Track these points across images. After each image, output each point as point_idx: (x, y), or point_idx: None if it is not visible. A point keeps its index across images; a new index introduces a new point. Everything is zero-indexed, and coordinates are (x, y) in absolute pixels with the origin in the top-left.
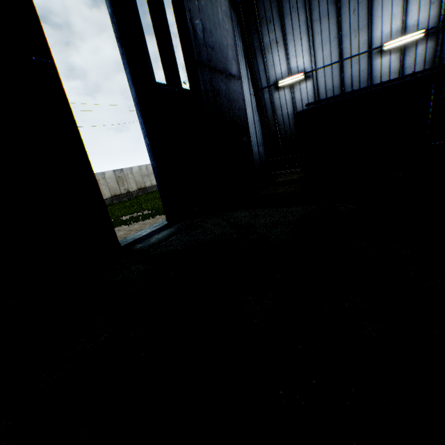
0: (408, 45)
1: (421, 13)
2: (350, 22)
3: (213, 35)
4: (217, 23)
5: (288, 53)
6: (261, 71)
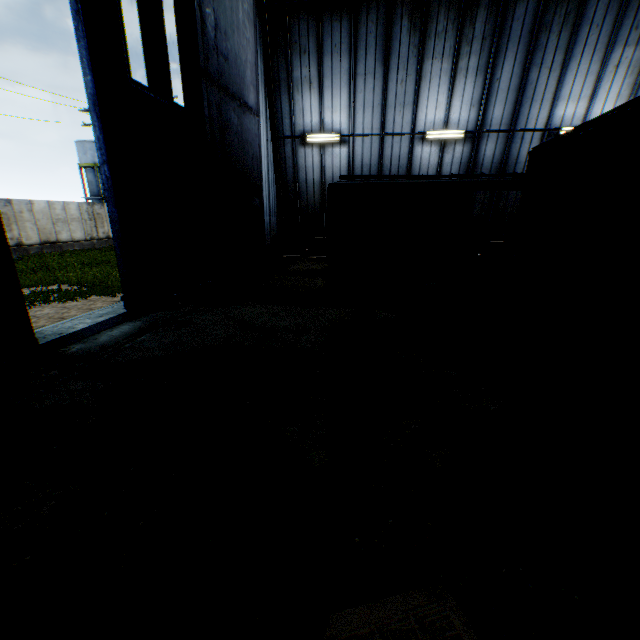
0: (449, 141)
1: (463, 112)
2: (396, 93)
3: (229, 39)
4: (236, 25)
5: (323, 103)
6: (285, 112)
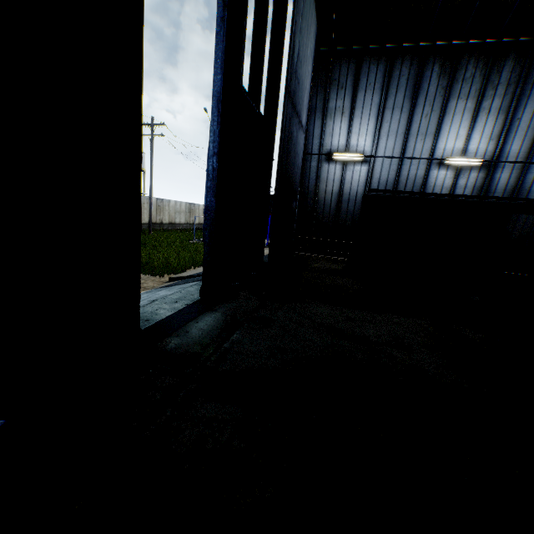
0: (464, 167)
1: (481, 144)
2: (420, 124)
3: (302, 67)
4: (306, 58)
5: (352, 128)
6: (316, 134)
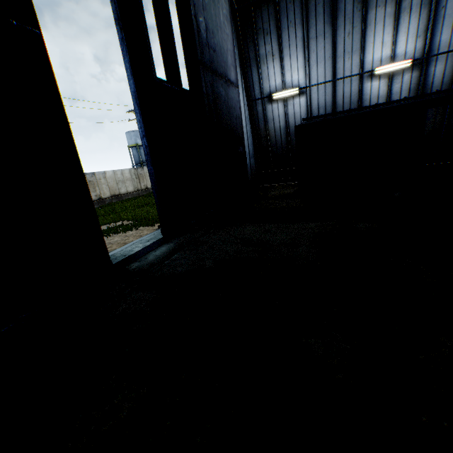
0: (396, 72)
1: (409, 44)
2: (344, 44)
3: (215, 36)
4: (219, 26)
5: (284, 67)
6: (255, 81)
